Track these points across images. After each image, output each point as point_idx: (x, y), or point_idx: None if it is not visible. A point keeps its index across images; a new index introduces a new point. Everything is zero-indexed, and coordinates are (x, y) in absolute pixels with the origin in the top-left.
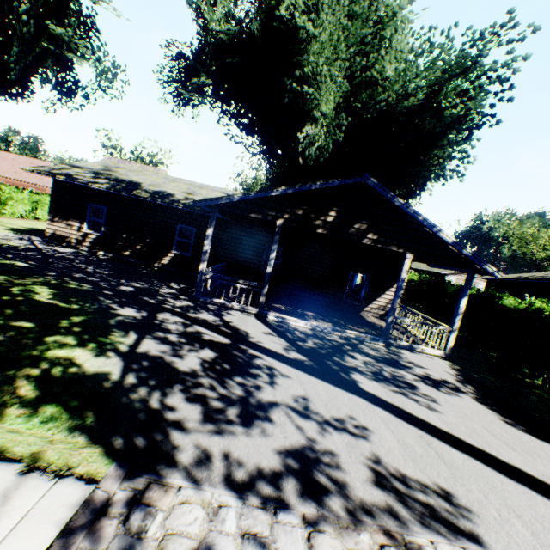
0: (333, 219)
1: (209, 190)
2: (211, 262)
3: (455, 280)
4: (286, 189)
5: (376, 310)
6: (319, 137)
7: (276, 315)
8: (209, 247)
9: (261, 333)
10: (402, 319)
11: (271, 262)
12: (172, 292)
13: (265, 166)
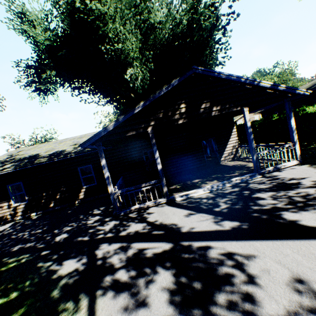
0: (185, 109)
1: (87, 136)
2: (112, 181)
3: (242, 121)
4: (144, 103)
5: (228, 157)
6: (138, 73)
7: (180, 195)
8: (108, 173)
9: (185, 218)
10: (261, 153)
11: (158, 160)
12: (97, 219)
13: (113, 109)
